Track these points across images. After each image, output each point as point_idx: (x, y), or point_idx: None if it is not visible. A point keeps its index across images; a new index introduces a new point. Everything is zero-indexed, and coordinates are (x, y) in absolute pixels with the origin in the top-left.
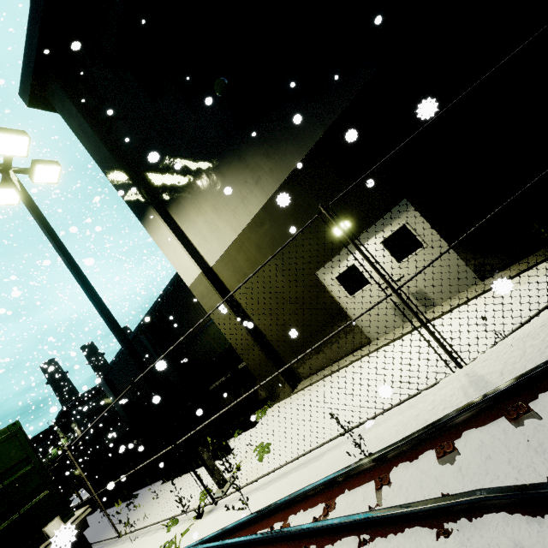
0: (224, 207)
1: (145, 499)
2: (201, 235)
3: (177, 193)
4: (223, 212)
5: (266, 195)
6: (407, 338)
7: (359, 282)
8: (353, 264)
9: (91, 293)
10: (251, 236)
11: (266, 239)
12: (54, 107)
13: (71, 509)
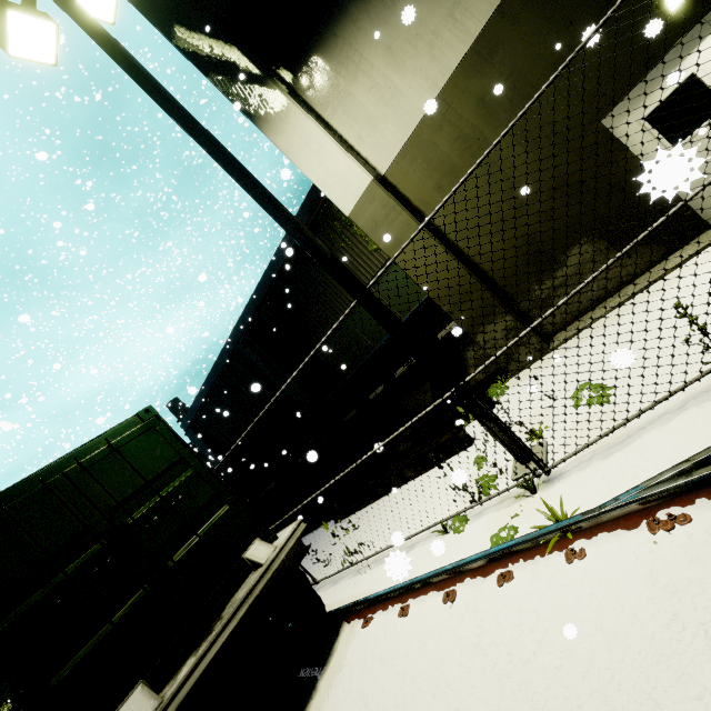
0: (411, 42)
1: (316, 546)
2: (363, 117)
3: (313, 45)
4: (407, 55)
5: None
6: None
7: (697, 113)
8: (689, 76)
9: (238, 167)
10: (466, 86)
11: (499, 80)
12: None
13: (269, 530)
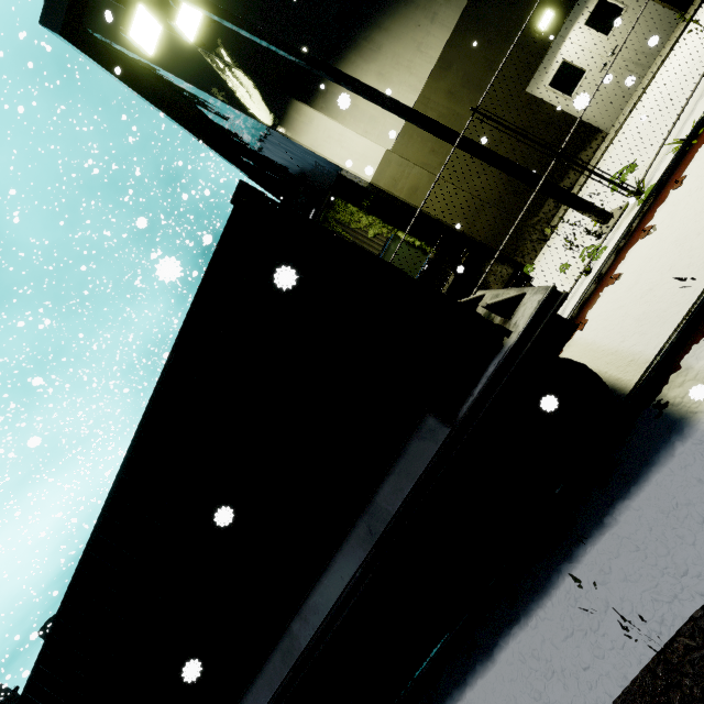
0: (395, 68)
1: None
2: (366, 118)
3: (321, 80)
4: (393, 75)
5: (447, 30)
6: (658, 75)
7: (574, 78)
8: (562, 62)
9: (347, 74)
10: (438, 86)
11: (458, 79)
12: (88, 47)
13: None
